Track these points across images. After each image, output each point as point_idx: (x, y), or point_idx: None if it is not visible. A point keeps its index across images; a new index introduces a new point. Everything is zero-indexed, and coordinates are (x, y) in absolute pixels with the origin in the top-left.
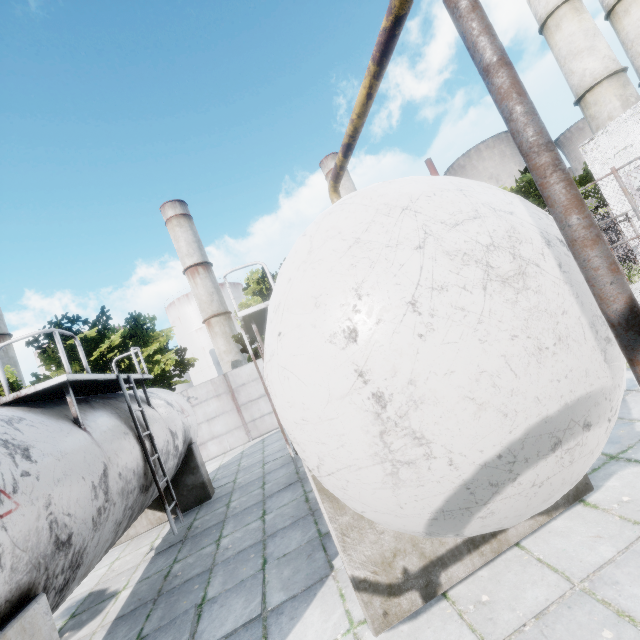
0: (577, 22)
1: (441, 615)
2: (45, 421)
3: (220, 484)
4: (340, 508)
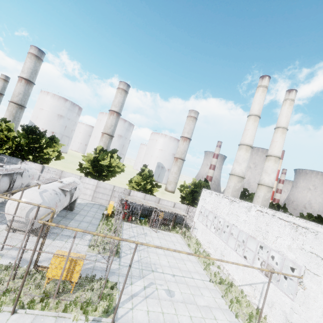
0: (243, 153)
1: (12, 233)
2: None
3: None
4: None
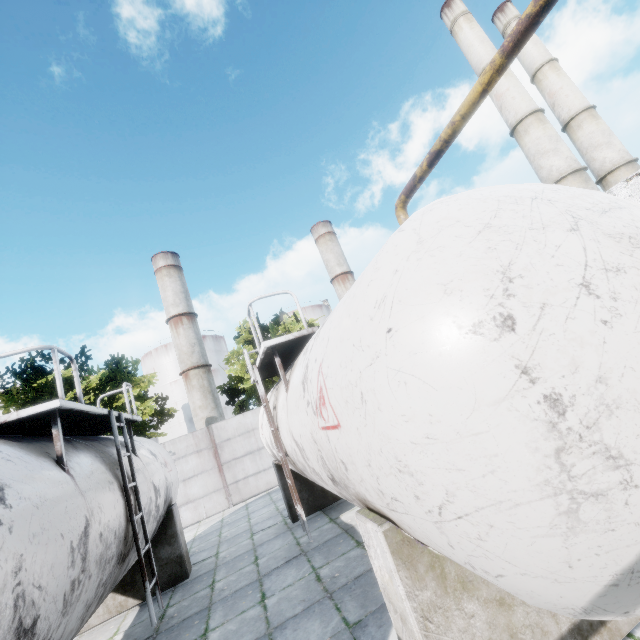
0: (542, 129)
1: None
2: (24, 456)
3: (198, 559)
4: (419, 579)
